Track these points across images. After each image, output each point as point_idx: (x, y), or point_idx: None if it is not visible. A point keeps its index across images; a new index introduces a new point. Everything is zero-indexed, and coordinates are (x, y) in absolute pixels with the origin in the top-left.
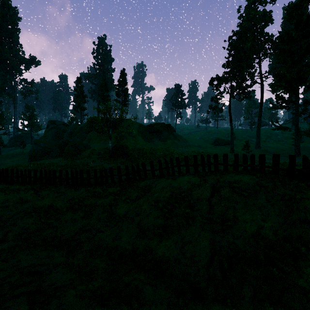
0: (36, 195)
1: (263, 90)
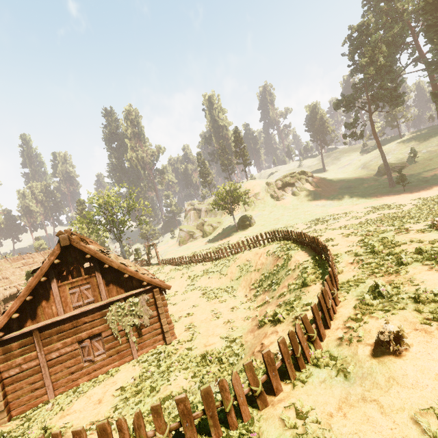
0: (188, 270)
1: (434, 75)
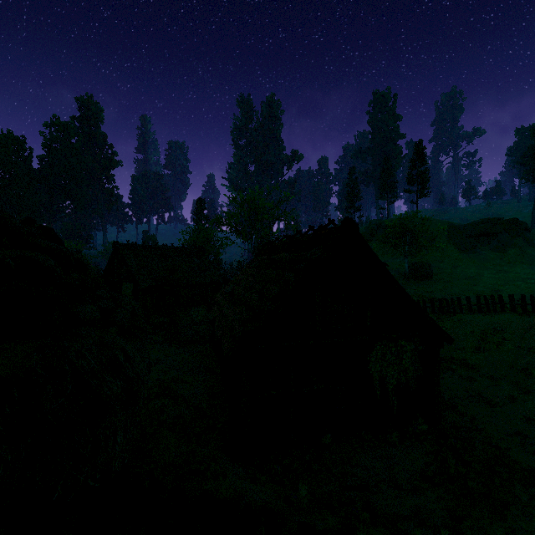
0: None
1: None
